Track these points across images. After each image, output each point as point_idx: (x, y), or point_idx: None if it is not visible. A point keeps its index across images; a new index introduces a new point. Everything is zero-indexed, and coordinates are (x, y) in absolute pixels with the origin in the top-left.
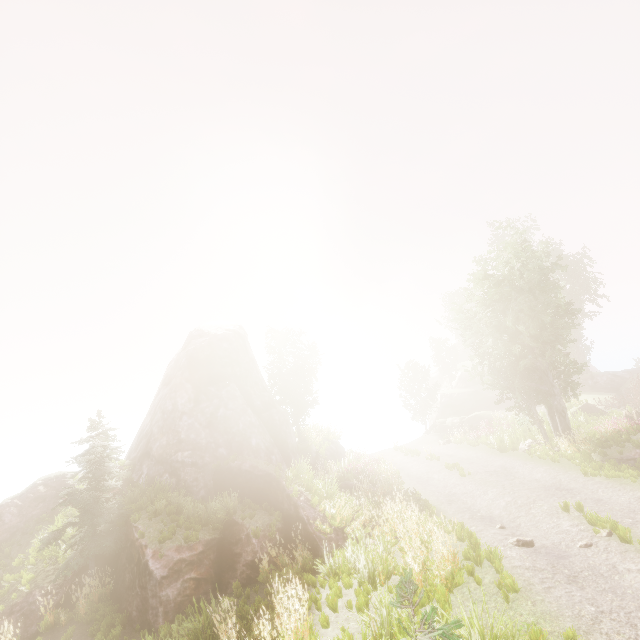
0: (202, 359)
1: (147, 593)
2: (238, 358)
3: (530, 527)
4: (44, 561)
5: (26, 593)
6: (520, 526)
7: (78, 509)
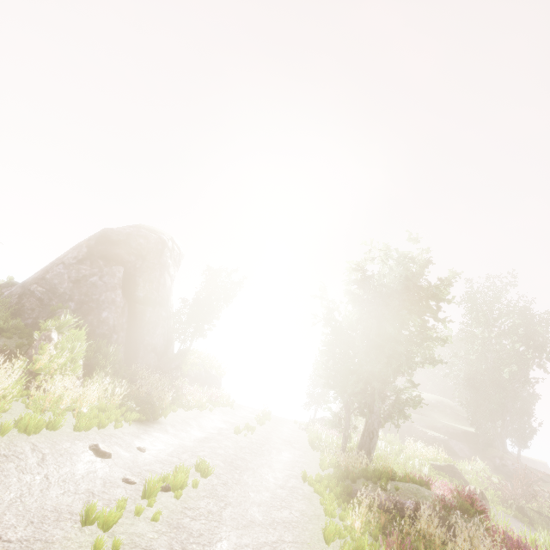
0: (114, 239)
1: None
2: (147, 255)
3: (156, 462)
4: None
5: None
6: (155, 458)
7: None
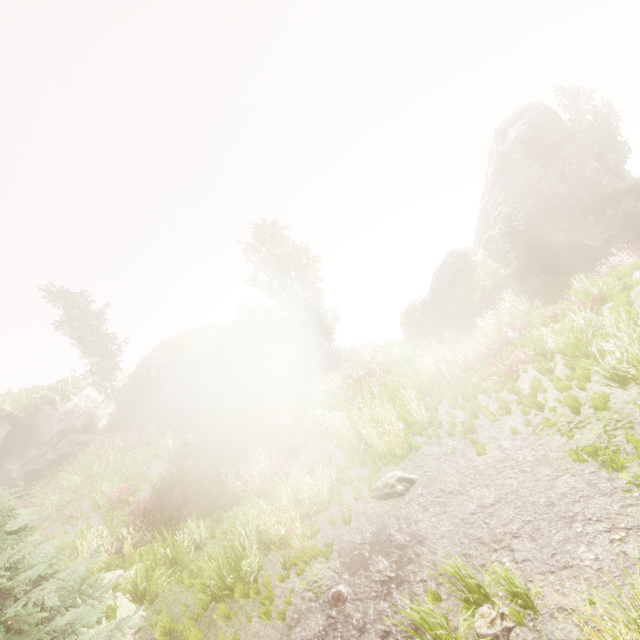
0: (529, 139)
1: (592, 255)
2: (557, 127)
3: None
4: (489, 278)
5: (493, 288)
6: None
7: (507, 243)
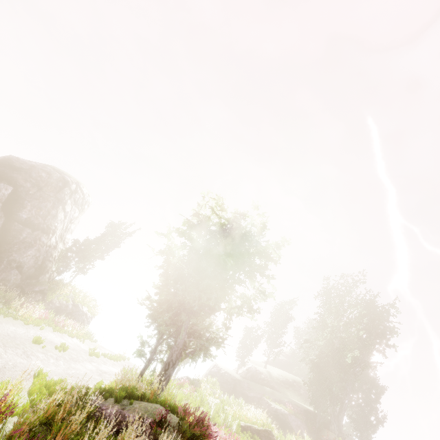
0: (16, 166)
1: None
2: (44, 187)
3: None
4: None
5: None
6: None
7: None
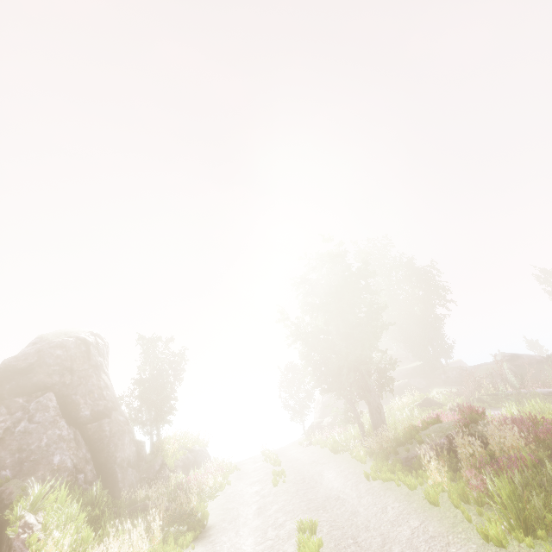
0: (22, 367)
1: None
2: (73, 365)
3: None
4: None
5: None
6: None
7: None
